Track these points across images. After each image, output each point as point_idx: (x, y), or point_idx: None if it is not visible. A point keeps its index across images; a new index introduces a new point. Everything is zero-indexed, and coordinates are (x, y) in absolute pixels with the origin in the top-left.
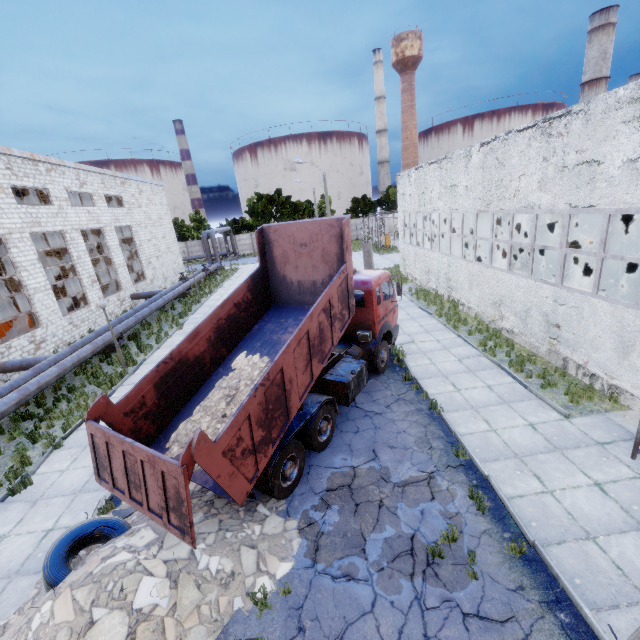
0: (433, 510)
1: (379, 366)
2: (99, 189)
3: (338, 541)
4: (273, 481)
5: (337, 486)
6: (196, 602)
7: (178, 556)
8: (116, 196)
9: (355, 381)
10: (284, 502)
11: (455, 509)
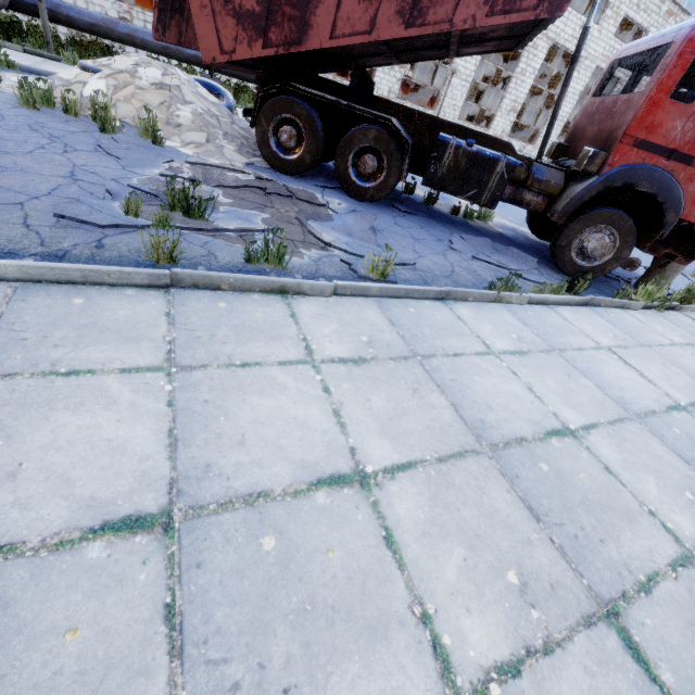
0: (254, 225)
1: (565, 246)
2: (625, 3)
3: (214, 175)
4: (261, 116)
5: (292, 191)
6: (150, 103)
7: (185, 94)
8: (640, 28)
9: (462, 160)
10: (266, 167)
11: (259, 246)
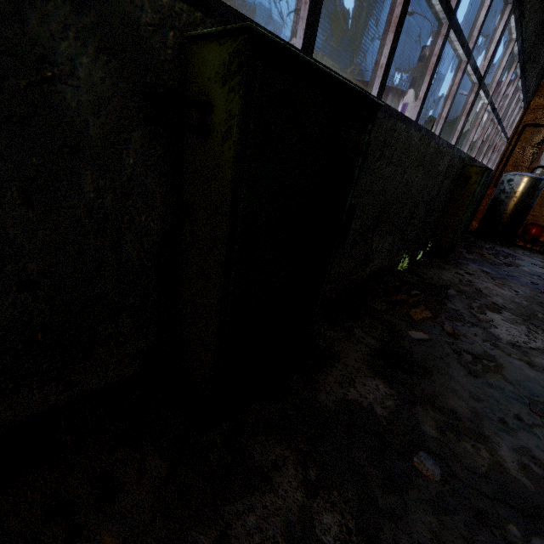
0: None
1: None
2: None
3: None
4: None
5: None
6: None
7: None
8: None
9: None
10: None
11: None
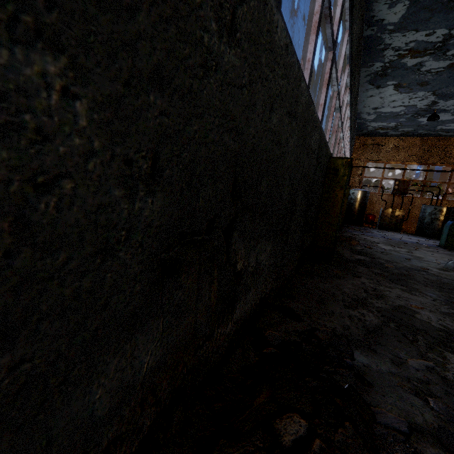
0: None
1: None
2: None
3: None
4: None
5: None
6: None
7: None
8: None
9: None
10: None
11: None
